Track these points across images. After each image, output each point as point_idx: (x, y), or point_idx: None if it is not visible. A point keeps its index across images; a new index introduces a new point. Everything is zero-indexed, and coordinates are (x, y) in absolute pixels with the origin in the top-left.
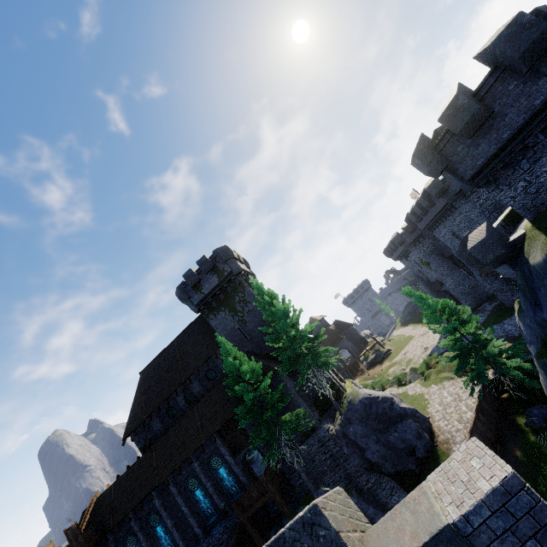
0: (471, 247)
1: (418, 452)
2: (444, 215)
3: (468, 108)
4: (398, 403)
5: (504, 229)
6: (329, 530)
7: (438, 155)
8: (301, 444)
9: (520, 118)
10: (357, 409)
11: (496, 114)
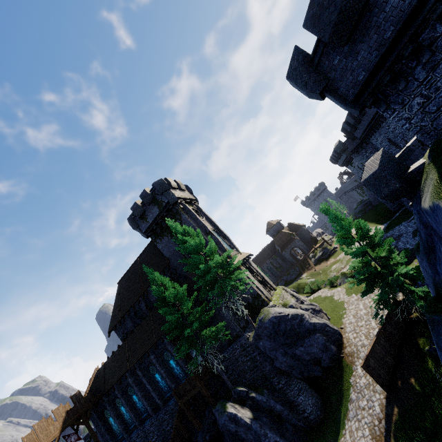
0: (364, 180)
1: (323, 363)
2: (378, 122)
3: (333, 0)
4: (308, 319)
5: (421, 146)
6: None
7: (315, 73)
8: (228, 346)
9: (406, 3)
10: (266, 327)
11: (373, 2)
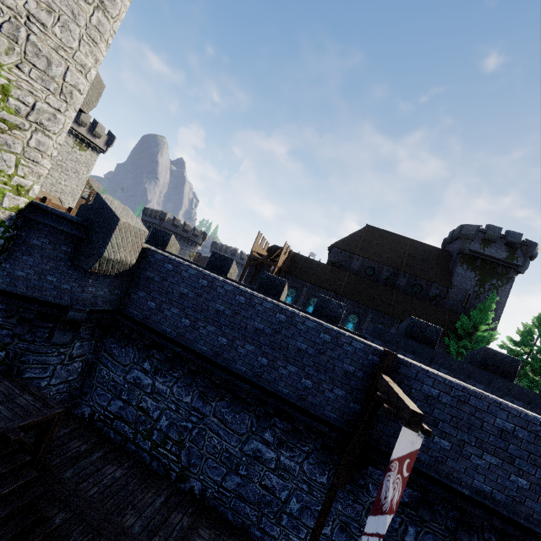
0: None
1: None
2: None
3: None
4: None
5: None
6: None
7: None
8: None
9: None
10: None
11: None
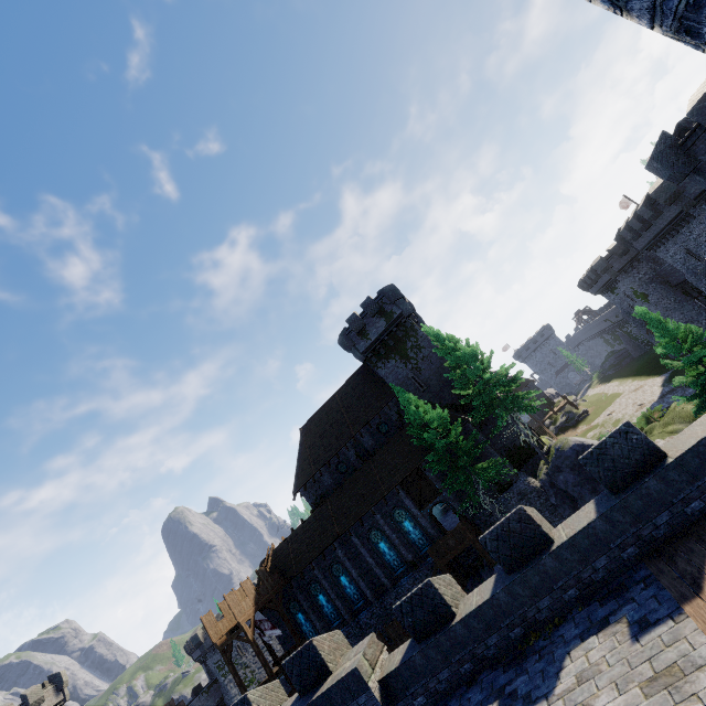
0: None
1: None
2: (676, 228)
3: None
4: None
5: None
6: (639, 435)
7: (684, 156)
8: (496, 497)
9: None
10: (568, 457)
11: None
